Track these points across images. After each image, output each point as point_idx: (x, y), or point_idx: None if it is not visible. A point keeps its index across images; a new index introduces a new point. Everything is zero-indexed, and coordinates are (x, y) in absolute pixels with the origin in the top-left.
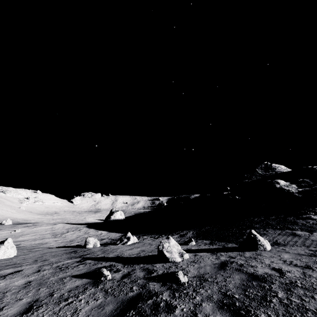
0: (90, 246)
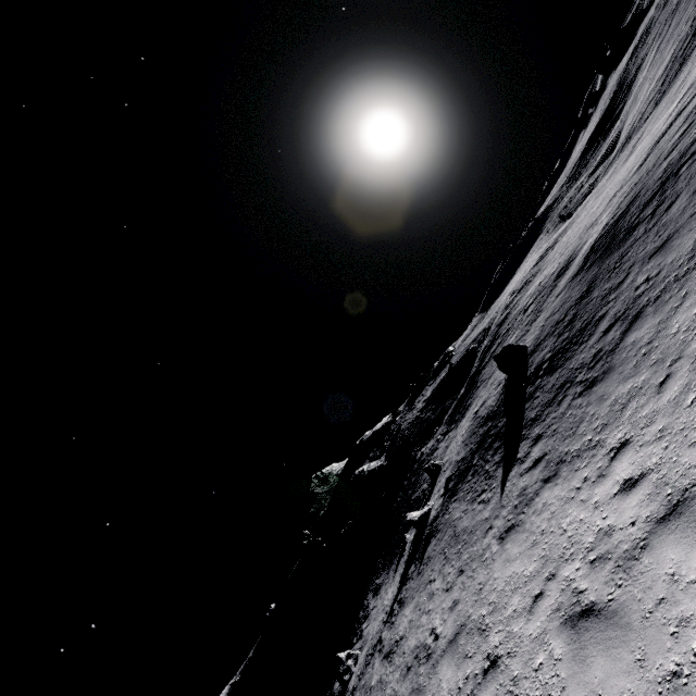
0: None
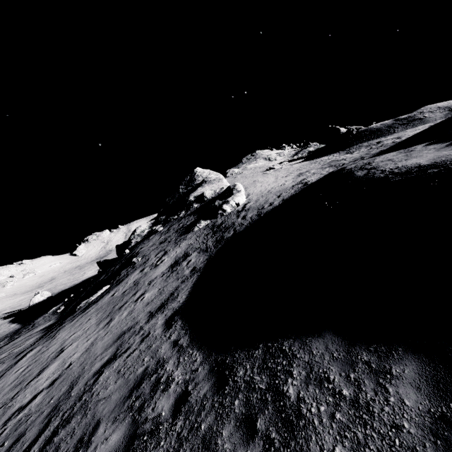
0: None
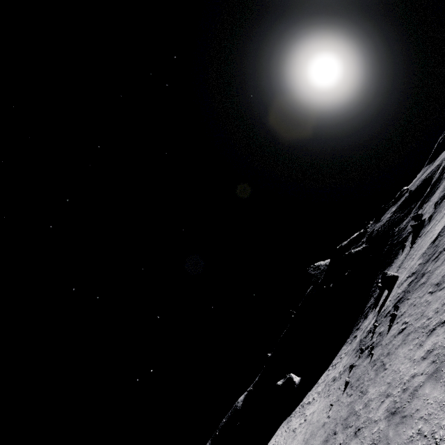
0: None
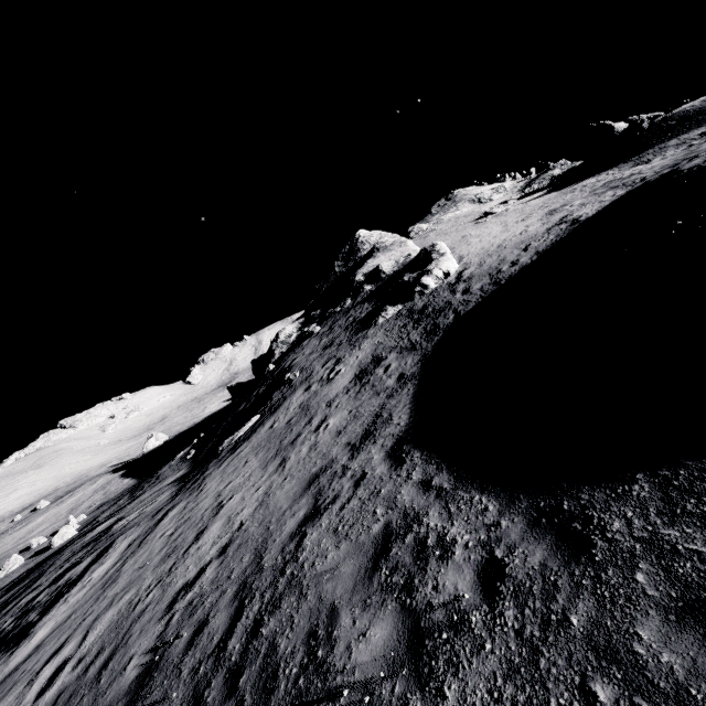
0: (35, 546)
